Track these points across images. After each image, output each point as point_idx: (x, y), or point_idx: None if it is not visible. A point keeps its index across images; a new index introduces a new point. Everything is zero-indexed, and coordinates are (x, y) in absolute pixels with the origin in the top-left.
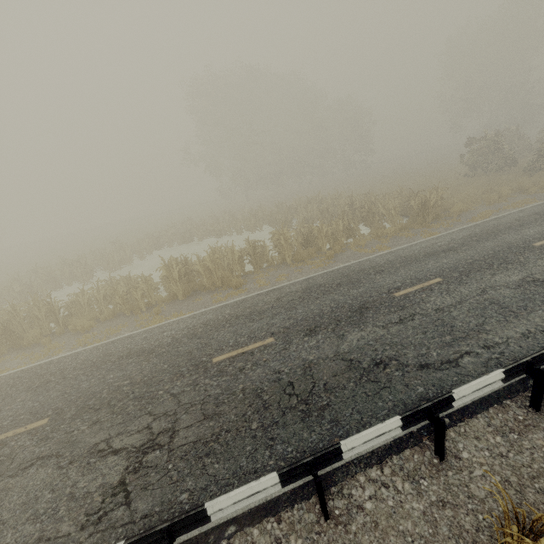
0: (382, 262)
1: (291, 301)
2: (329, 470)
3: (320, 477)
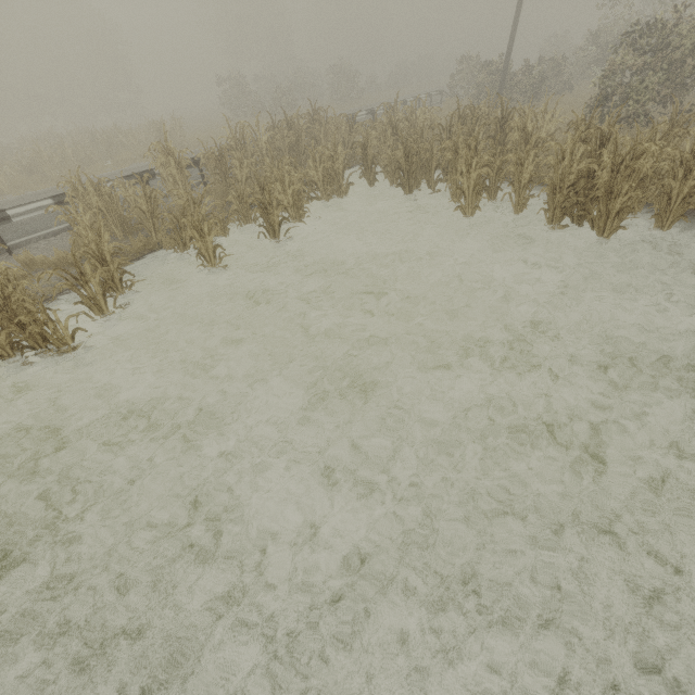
0: (109, 174)
1: (1, 205)
2: (16, 243)
3: (9, 246)
